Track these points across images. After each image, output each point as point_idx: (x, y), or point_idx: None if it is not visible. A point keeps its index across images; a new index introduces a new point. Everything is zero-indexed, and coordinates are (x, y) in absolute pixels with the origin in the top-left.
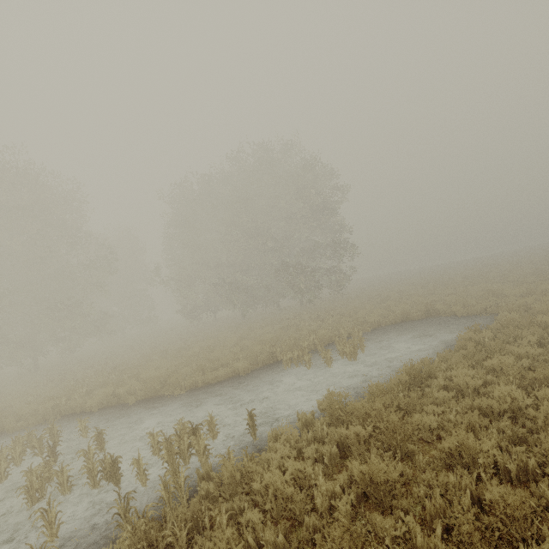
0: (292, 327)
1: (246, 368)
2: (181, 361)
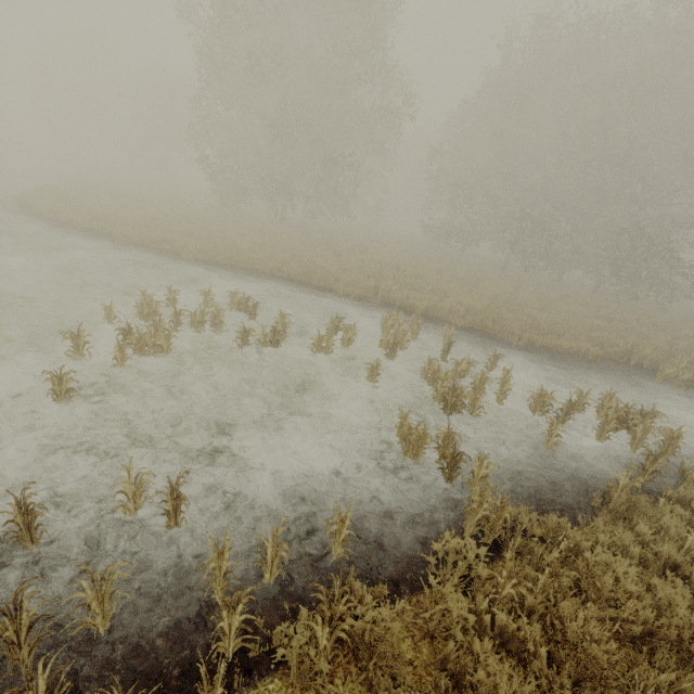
0: (624, 324)
1: (597, 354)
2: (485, 300)
